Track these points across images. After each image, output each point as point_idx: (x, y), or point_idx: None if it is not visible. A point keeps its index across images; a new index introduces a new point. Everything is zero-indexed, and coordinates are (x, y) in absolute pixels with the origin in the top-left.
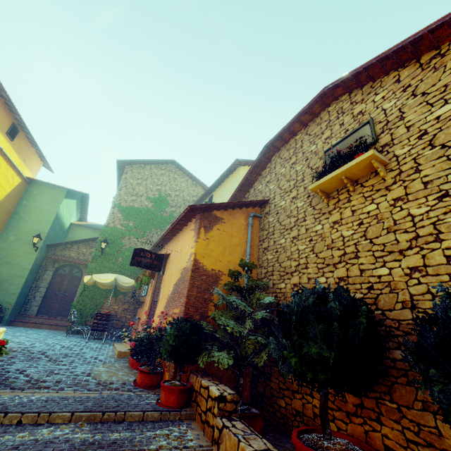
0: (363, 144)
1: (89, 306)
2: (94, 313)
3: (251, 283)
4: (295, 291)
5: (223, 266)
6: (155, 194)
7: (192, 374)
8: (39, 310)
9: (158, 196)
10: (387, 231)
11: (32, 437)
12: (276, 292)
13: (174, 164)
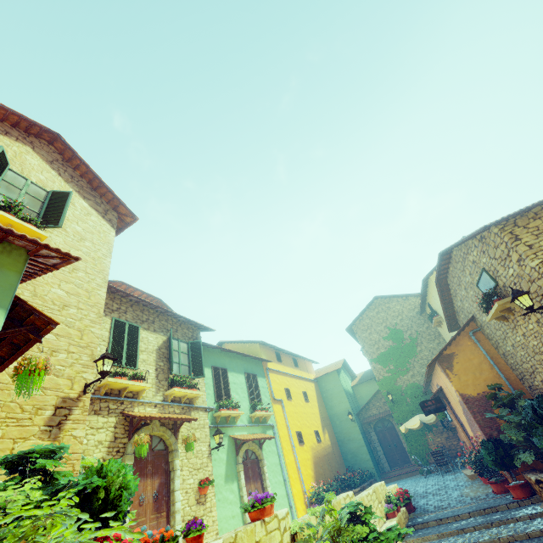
0: (492, 284)
1: (420, 448)
2: (427, 452)
3: (506, 399)
4: (522, 406)
5: (483, 387)
6: (386, 332)
7: (522, 473)
8: (389, 465)
9: (389, 331)
10: None
11: (459, 524)
12: (537, 388)
13: (377, 298)
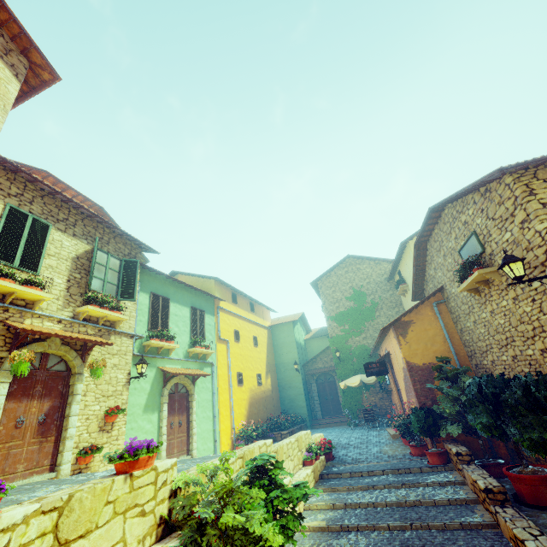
0: (478, 251)
1: (354, 403)
2: (359, 407)
3: (451, 373)
4: (468, 383)
5: (431, 358)
6: (350, 293)
7: (443, 443)
8: (322, 413)
9: (353, 292)
10: (520, 322)
11: (371, 480)
12: (484, 367)
13: (350, 257)
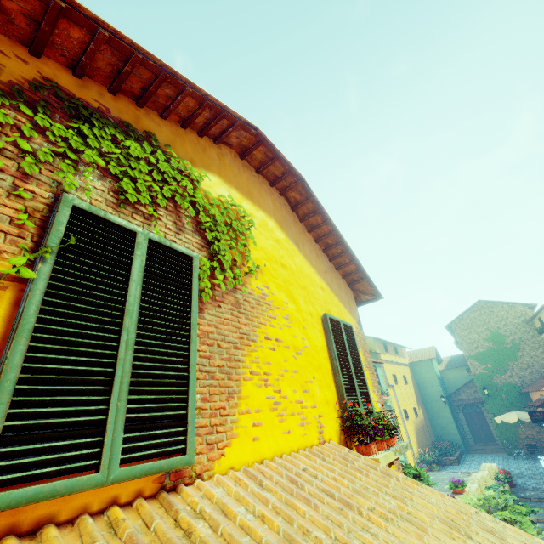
0: None
1: (509, 435)
2: (516, 439)
3: None
4: None
5: None
6: (487, 334)
7: None
8: (474, 440)
9: (490, 334)
10: None
11: None
12: None
13: (481, 301)
